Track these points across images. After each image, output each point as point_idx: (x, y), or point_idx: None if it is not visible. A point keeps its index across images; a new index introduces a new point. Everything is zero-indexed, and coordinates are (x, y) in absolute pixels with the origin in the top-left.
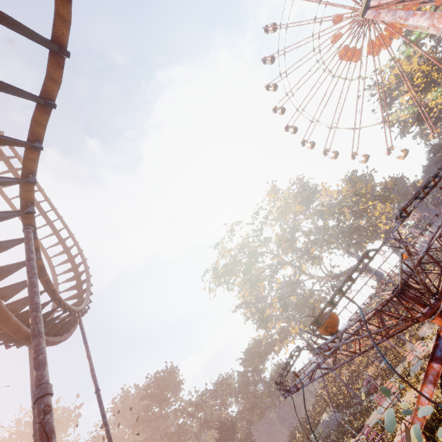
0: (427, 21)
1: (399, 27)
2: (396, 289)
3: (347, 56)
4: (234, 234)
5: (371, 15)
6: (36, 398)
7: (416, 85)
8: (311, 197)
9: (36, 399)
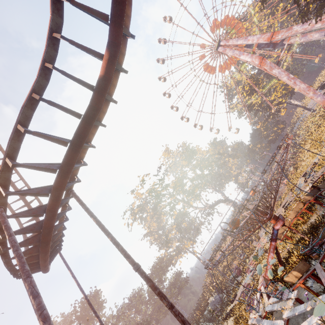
0: (249, 58)
1: (236, 59)
2: (254, 208)
3: (209, 70)
4: (144, 183)
5: (221, 50)
6: (137, 268)
7: (246, 91)
8: (192, 156)
9: (137, 269)
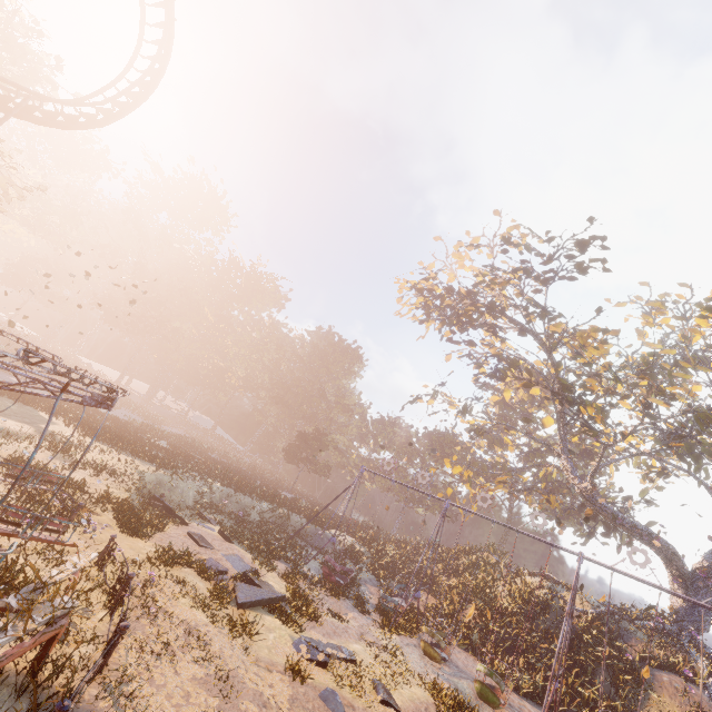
0: None
1: None
2: None
3: None
4: (506, 250)
5: None
6: None
7: None
8: None
9: None
